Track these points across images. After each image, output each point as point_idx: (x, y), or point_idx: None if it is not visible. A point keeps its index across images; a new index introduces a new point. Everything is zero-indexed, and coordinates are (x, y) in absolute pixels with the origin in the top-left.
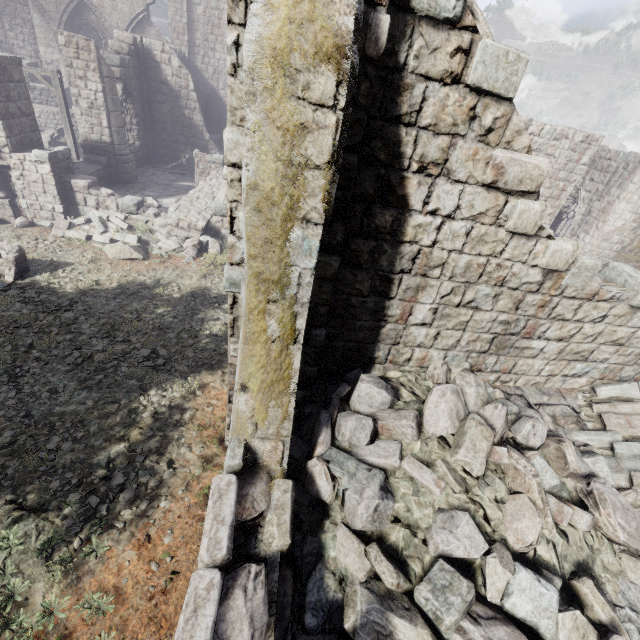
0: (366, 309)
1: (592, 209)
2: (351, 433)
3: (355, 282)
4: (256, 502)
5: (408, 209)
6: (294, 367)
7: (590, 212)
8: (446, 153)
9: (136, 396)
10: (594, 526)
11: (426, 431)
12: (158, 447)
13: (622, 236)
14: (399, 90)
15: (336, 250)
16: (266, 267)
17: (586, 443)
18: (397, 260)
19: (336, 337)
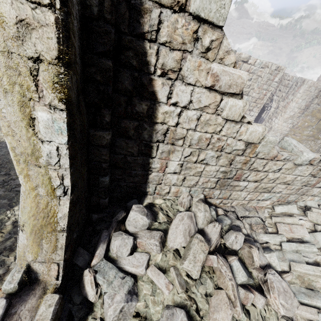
0: (137, 164)
1: (279, 105)
2: (117, 249)
3: (128, 147)
4: (20, 320)
5: (157, 101)
6: (64, 212)
7: (278, 107)
8: (179, 63)
9: (5, 210)
10: (267, 303)
11: (168, 245)
12: (11, 245)
13: (293, 120)
14: (141, 12)
15: (106, 127)
16: (18, 143)
17: (267, 241)
18: (154, 134)
19: (120, 180)
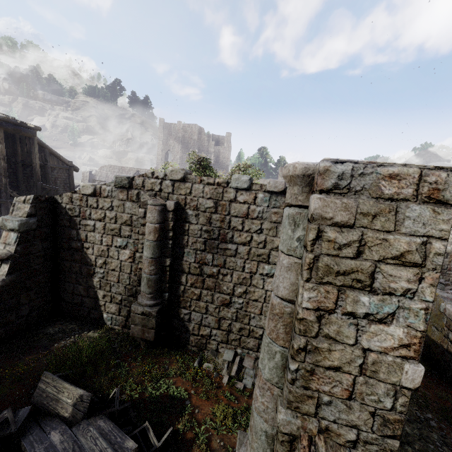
0: None
1: None
2: None
3: None
4: None
5: None
6: None
7: None
8: None
9: None
10: None
11: None
12: None
13: None
14: None
15: None
16: None
17: None
18: None
19: None
